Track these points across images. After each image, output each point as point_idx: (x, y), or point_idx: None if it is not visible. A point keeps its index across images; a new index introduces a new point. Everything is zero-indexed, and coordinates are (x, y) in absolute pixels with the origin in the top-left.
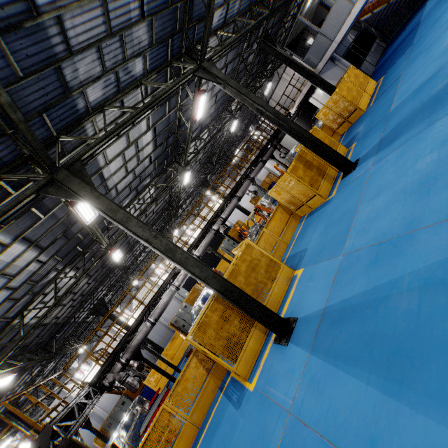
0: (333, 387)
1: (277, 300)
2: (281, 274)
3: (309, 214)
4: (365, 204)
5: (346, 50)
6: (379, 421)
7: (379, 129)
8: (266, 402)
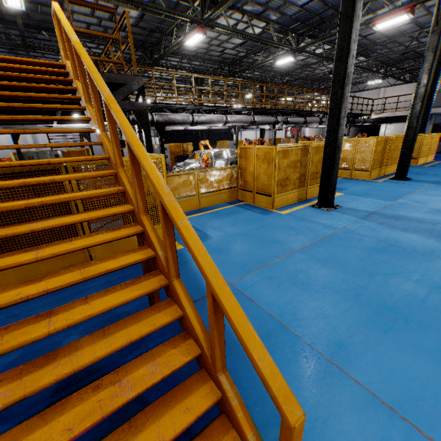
0: (391, 232)
1: (315, 193)
2: None
3: (345, 178)
4: (420, 195)
5: (437, 123)
6: (437, 247)
7: (435, 177)
8: (307, 221)
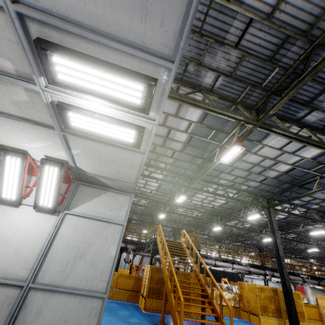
0: None
1: None
2: (303, 323)
3: None
4: None
5: None
6: None
7: None
8: None
